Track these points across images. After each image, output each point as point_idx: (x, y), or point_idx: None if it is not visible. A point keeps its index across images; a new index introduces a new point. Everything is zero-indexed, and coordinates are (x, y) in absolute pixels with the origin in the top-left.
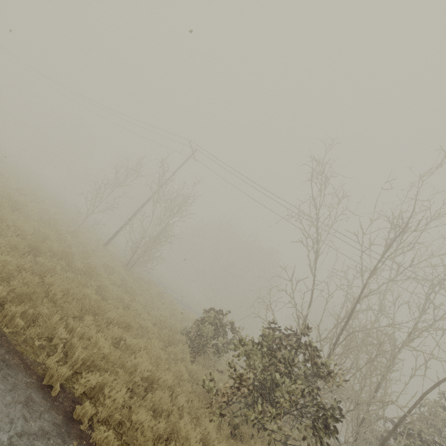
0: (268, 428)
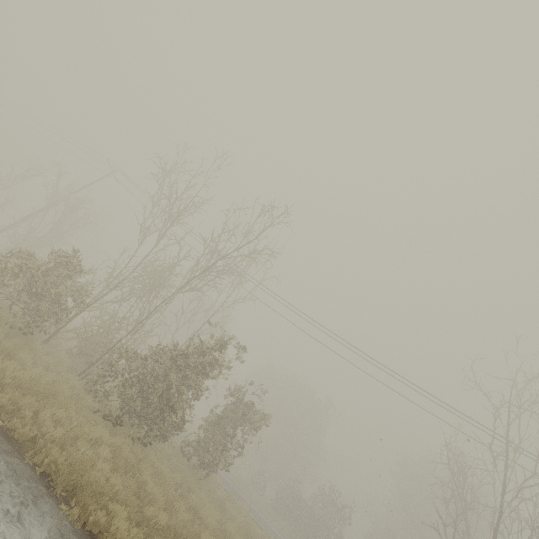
0: (12, 297)
